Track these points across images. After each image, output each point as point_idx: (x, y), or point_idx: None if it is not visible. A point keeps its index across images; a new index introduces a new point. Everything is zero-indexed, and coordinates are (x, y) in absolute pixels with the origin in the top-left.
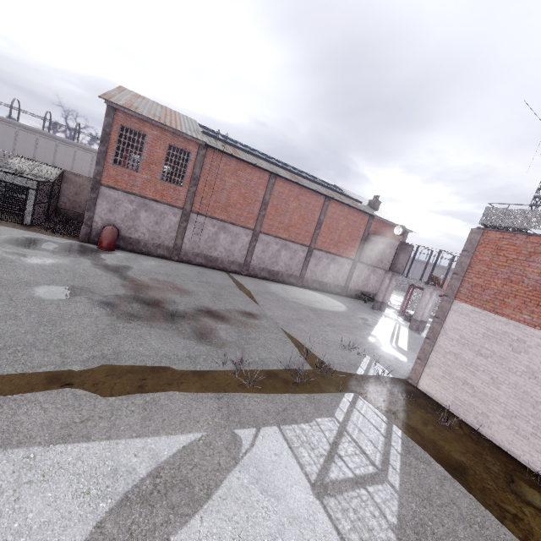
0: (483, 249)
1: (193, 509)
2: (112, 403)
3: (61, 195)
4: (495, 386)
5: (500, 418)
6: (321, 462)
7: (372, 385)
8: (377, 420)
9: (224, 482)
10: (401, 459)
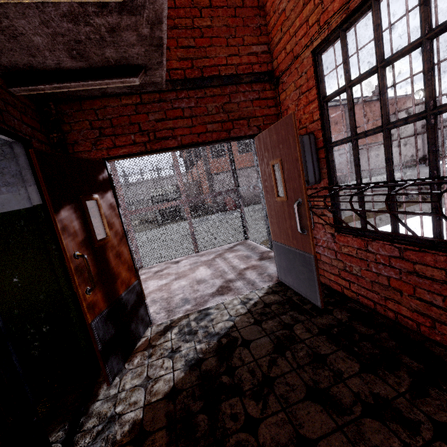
0: None
1: None
2: (380, 217)
3: None
4: None
5: None
6: None
7: None
8: None
9: None
10: None
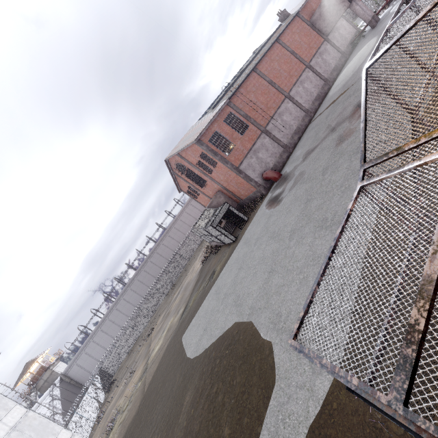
0: None
1: None
2: None
3: None
4: None
5: None
6: None
7: None
8: None
9: None
10: None
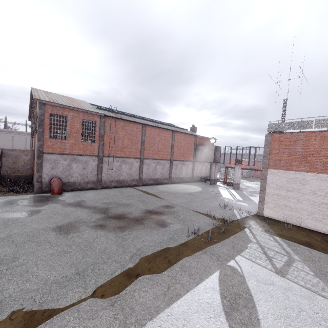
0: (273, 143)
1: (252, 303)
2: (168, 275)
3: (2, 166)
4: (300, 203)
5: (307, 216)
6: (269, 263)
7: (249, 222)
8: (266, 236)
9: (249, 287)
10: (290, 249)
